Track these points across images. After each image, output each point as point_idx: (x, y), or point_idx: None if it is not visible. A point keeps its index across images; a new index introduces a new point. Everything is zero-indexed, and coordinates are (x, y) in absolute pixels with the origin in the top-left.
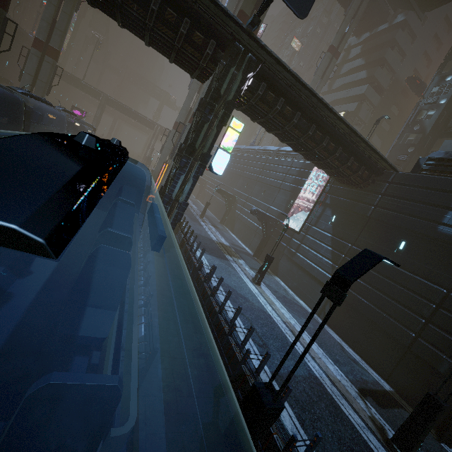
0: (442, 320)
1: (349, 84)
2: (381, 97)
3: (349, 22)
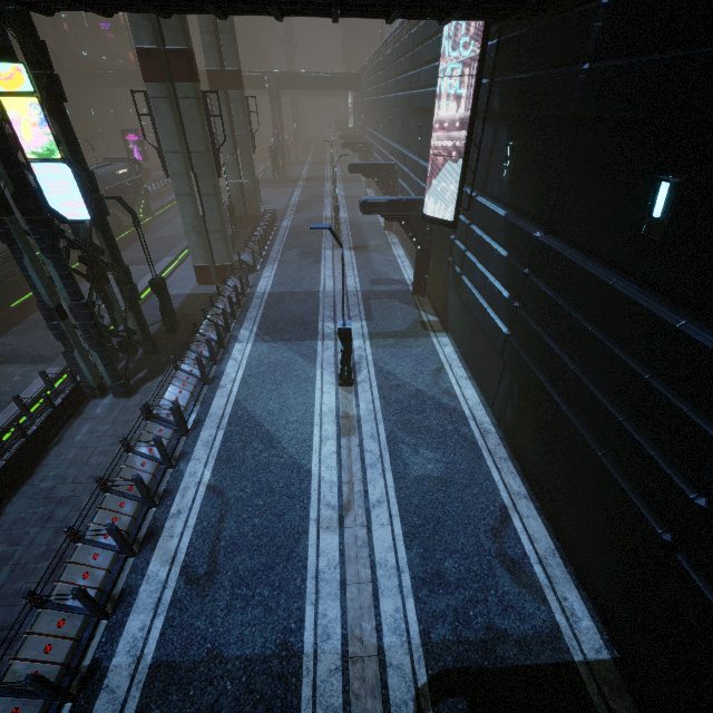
0: None
1: None
2: None
3: None
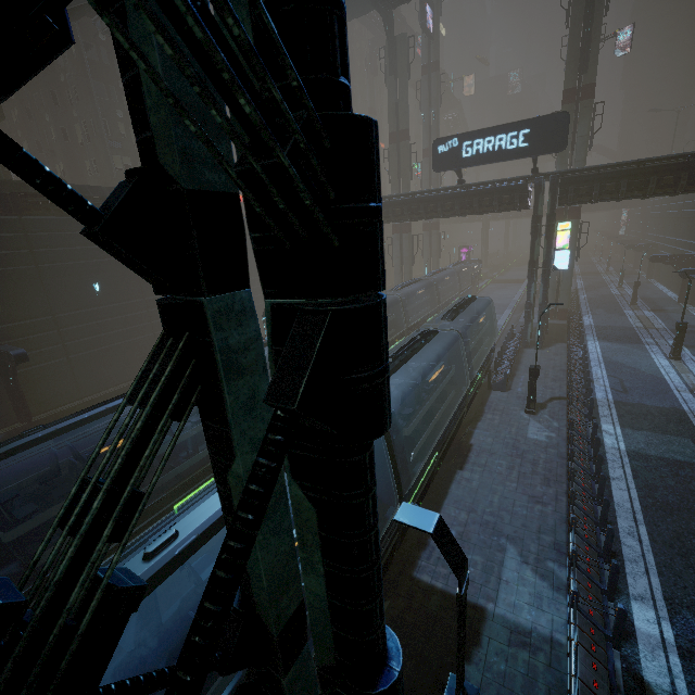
0: None
1: None
2: None
3: None
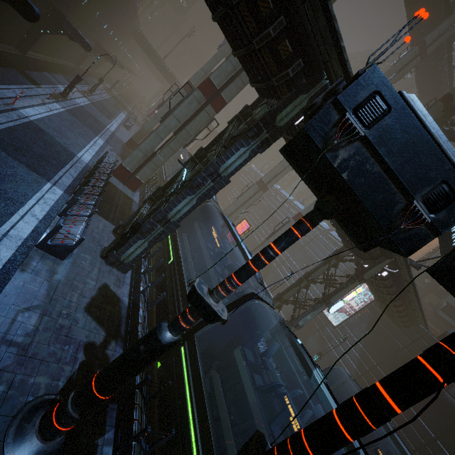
0: (426, 454)
1: None
2: None
3: None
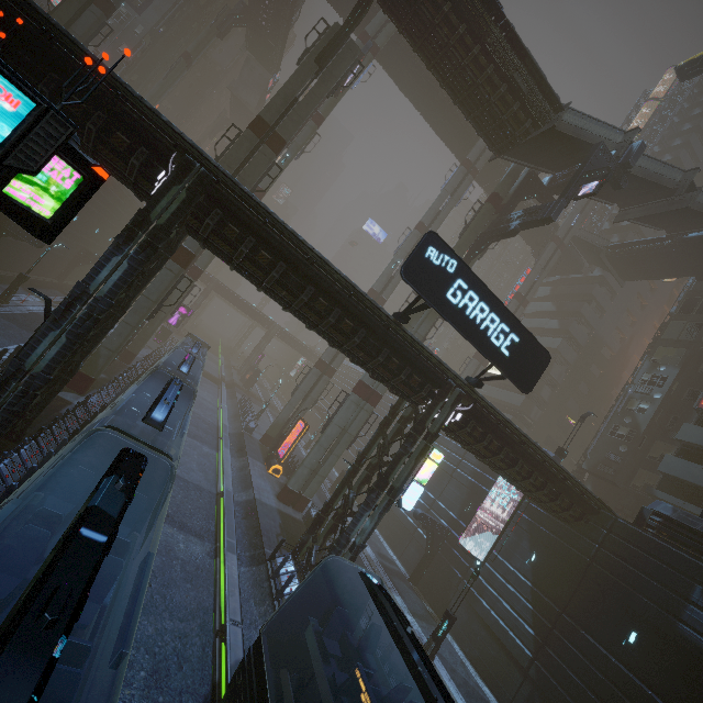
0: None
1: (537, 329)
2: (578, 355)
3: (539, 271)
